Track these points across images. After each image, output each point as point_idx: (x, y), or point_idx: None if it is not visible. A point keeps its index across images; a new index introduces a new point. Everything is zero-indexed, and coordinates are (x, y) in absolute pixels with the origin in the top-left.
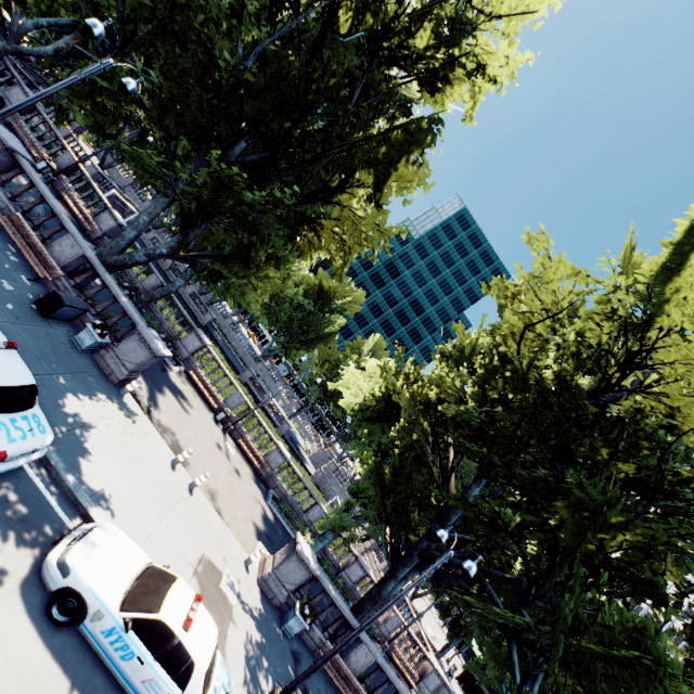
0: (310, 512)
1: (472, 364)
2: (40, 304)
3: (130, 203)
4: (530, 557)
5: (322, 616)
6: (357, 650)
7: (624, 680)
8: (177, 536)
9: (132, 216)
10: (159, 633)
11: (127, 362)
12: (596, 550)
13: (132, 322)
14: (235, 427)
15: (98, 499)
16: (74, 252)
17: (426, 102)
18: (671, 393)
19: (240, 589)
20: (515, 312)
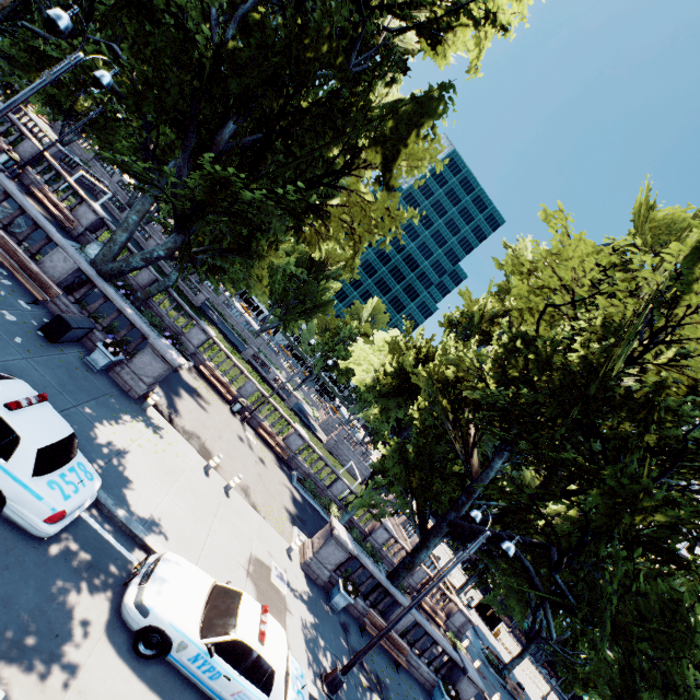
0: (334, 487)
1: (481, 332)
2: (46, 330)
3: (99, 180)
4: (564, 534)
5: (362, 588)
6: (397, 612)
7: (660, 643)
8: (225, 542)
9: (105, 197)
10: (240, 651)
11: (144, 377)
12: (630, 527)
13: (142, 334)
14: (252, 416)
15: (150, 526)
16: (67, 266)
17: (426, 55)
18: (696, 366)
19: (288, 578)
20: (533, 288)
